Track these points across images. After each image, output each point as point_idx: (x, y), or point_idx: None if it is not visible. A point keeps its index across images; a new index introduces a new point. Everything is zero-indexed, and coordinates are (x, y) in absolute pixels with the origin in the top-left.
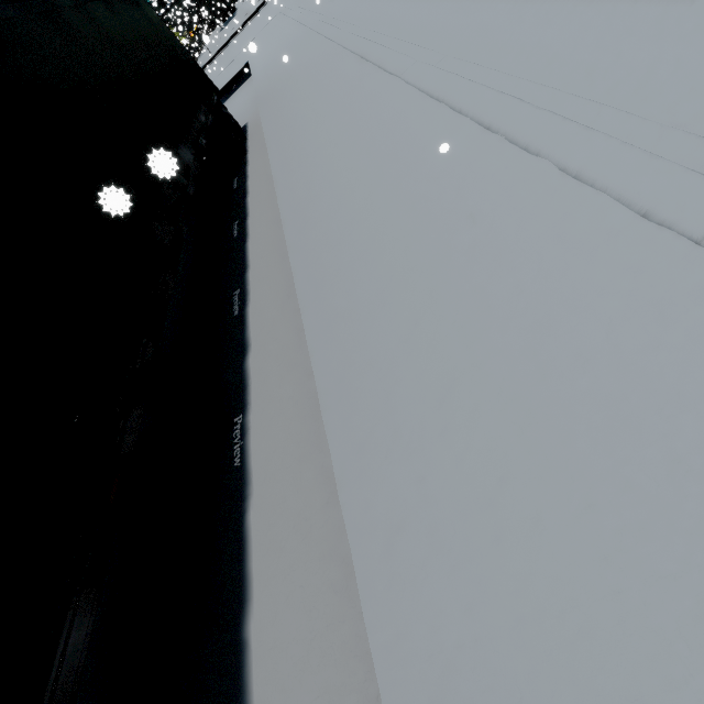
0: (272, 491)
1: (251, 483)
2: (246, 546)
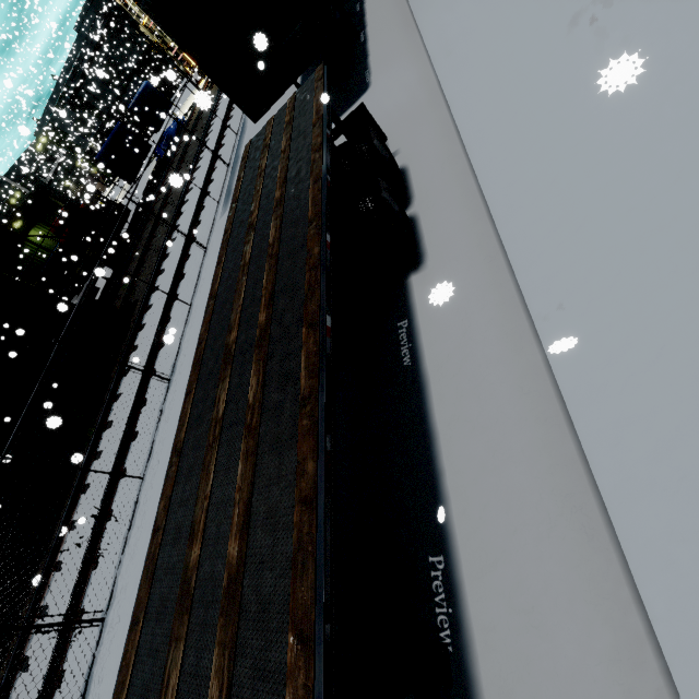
0: (377, 33)
1: (368, 39)
2: (367, 49)
